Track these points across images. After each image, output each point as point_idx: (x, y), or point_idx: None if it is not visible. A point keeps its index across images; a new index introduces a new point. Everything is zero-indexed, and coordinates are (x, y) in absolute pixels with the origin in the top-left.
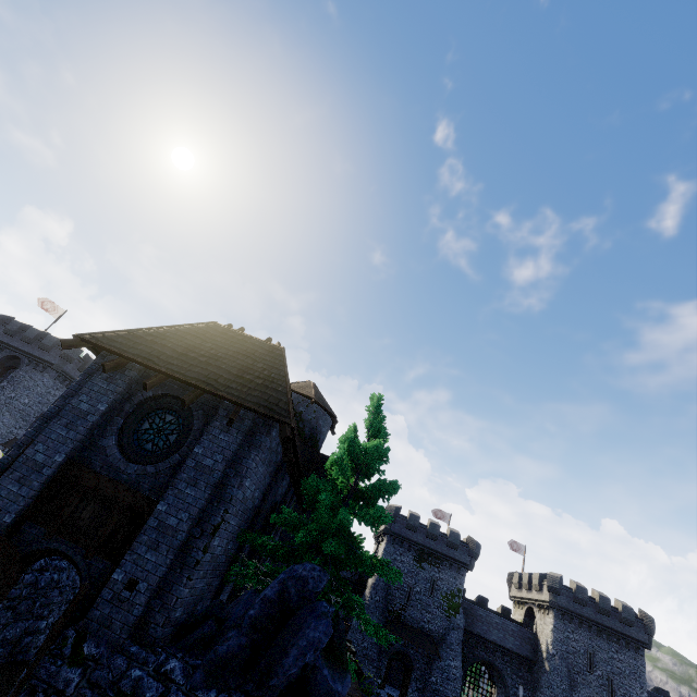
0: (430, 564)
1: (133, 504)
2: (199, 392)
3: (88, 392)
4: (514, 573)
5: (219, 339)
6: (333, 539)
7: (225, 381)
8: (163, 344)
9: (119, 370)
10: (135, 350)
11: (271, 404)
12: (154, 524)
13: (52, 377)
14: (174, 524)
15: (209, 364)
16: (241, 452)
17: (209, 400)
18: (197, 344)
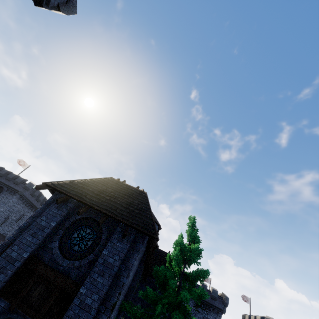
0: (202, 309)
1: (65, 287)
2: (107, 217)
3: (46, 215)
4: (246, 315)
5: (114, 186)
6: (177, 310)
7: (120, 211)
8: (87, 189)
9: (64, 203)
10: (74, 191)
11: (145, 225)
12: (77, 302)
13: (17, 197)
14: (90, 302)
15: (111, 200)
16: (128, 254)
17: (111, 221)
18: (104, 189)
